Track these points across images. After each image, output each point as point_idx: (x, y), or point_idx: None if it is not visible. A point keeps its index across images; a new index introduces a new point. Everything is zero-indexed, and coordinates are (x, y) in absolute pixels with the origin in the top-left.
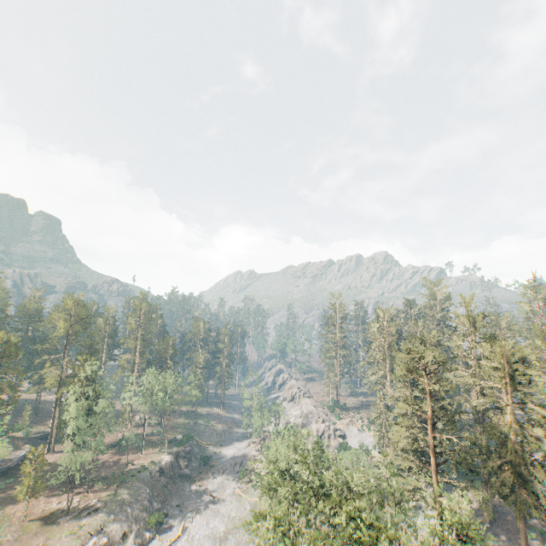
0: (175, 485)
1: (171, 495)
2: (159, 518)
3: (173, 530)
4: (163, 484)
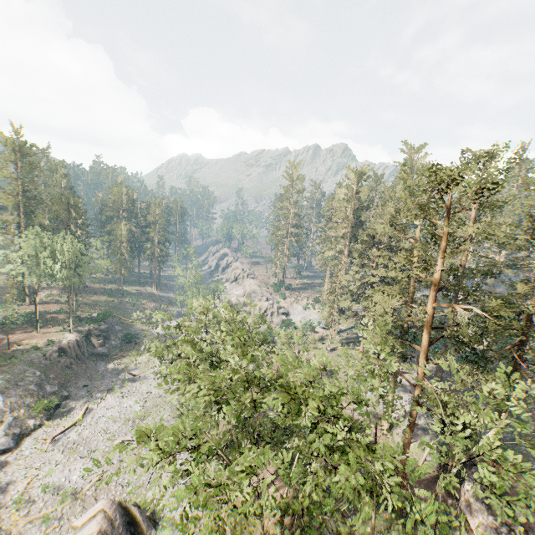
0: (84, 364)
1: (78, 375)
2: (49, 404)
3: (72, 414)
4: (64, 365)
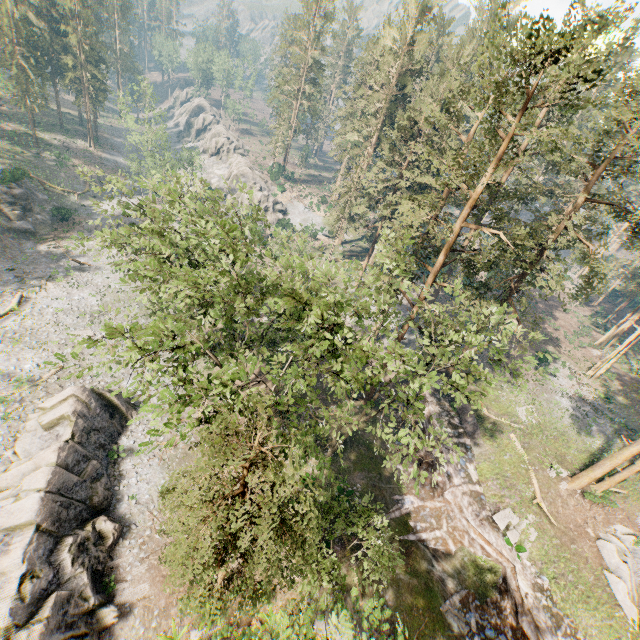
0: (1, 241)
1: None
2: None
3: (3, 302)
4: None
